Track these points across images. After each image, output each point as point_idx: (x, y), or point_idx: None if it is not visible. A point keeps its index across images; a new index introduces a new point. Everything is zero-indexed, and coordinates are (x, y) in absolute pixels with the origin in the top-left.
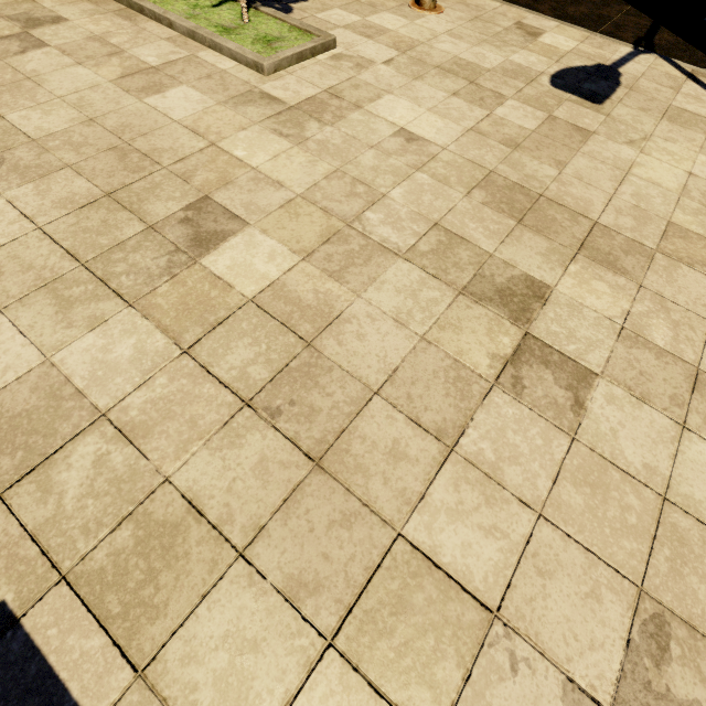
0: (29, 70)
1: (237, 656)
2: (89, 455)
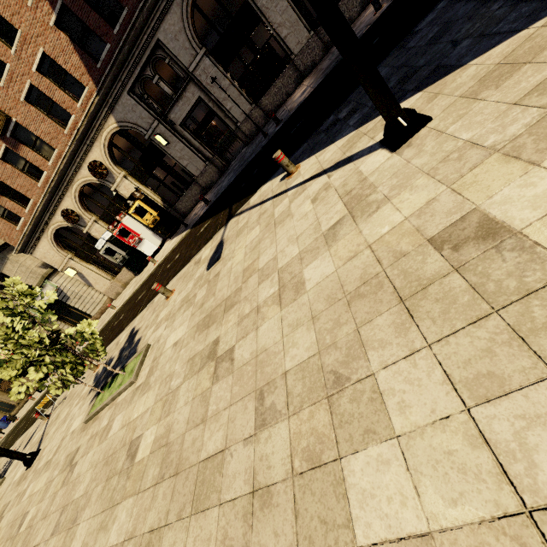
0: (76, 476)
1: None
2: None
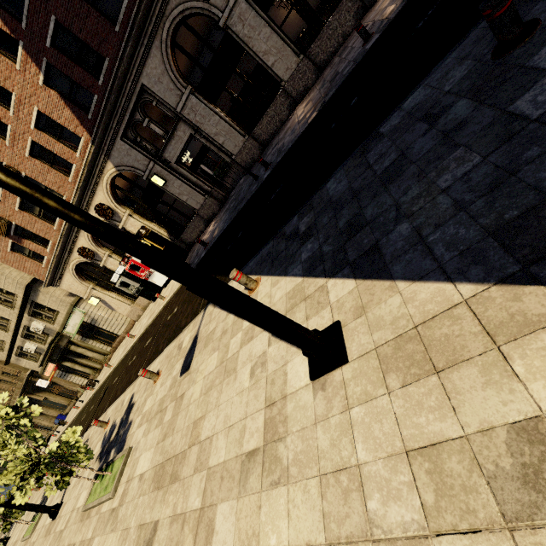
0: None
1: None
2: None
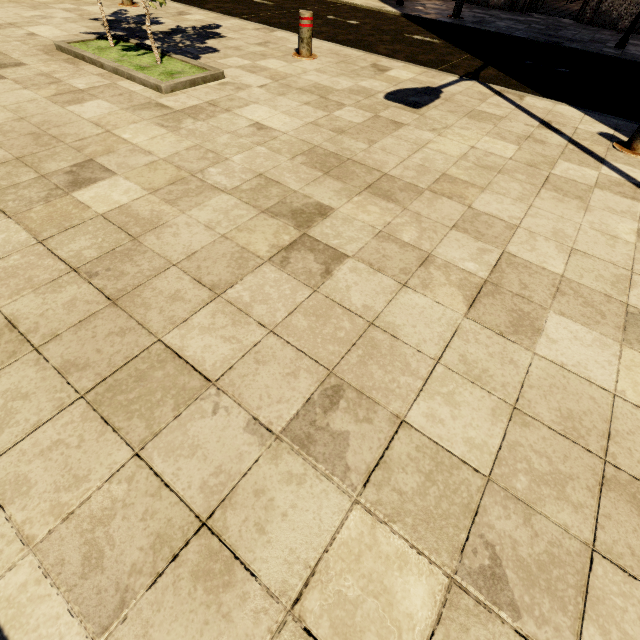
0: None
1: (10, 402)
2: None
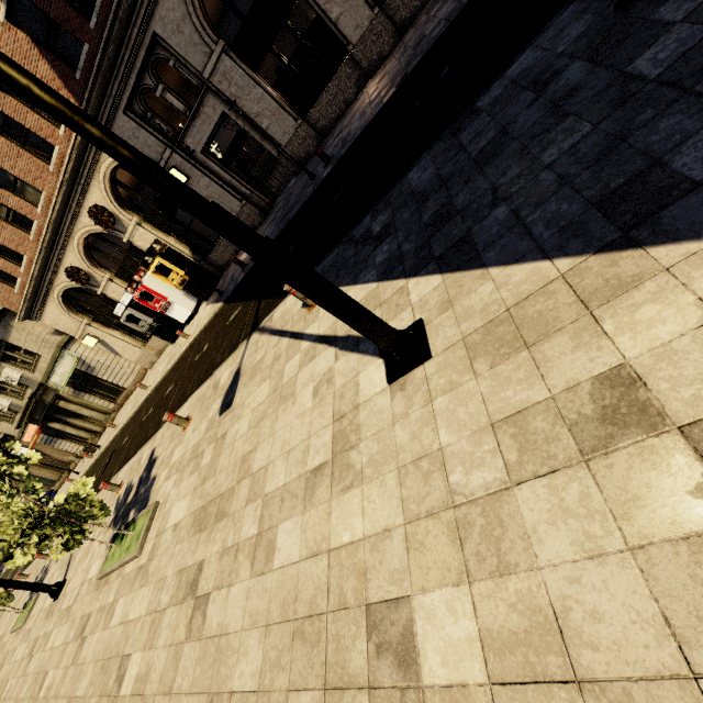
0: (83, 659)
1: None
2: None
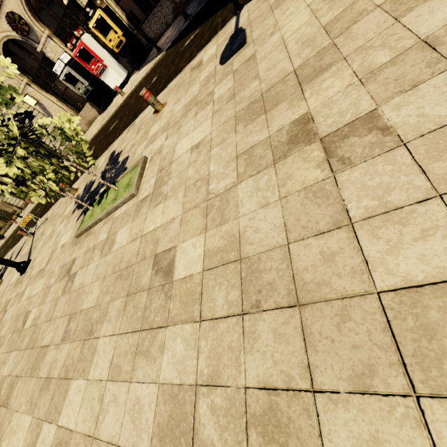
0: (78, 286)
1: None
2: (206, 410)
